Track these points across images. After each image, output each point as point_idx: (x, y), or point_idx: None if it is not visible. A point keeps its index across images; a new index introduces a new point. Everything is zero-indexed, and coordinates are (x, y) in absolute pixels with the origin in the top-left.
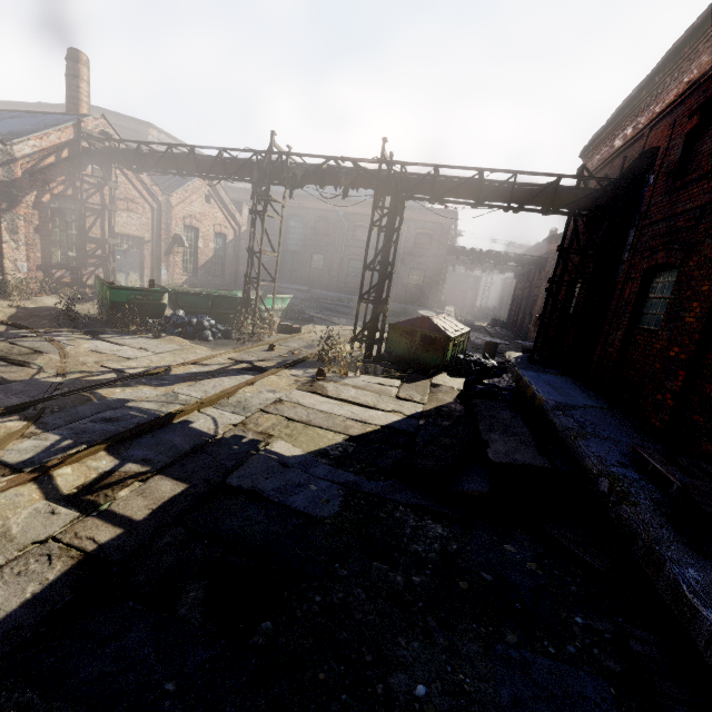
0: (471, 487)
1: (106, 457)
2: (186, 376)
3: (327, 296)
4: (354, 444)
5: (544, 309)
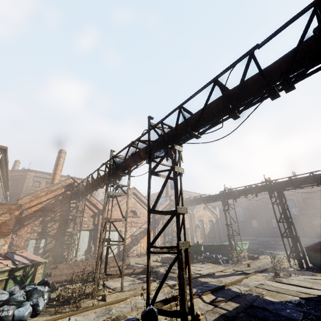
0: None
1: (211, 295)
2: (220, 275)
3: (266, 240)
4: (303, 300)
5: None
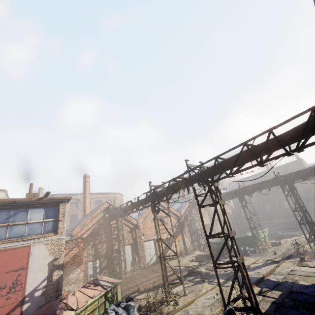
0: None
1: (257, 287)
2: (255, 267)
3: (282, 222)
4: None
5: None
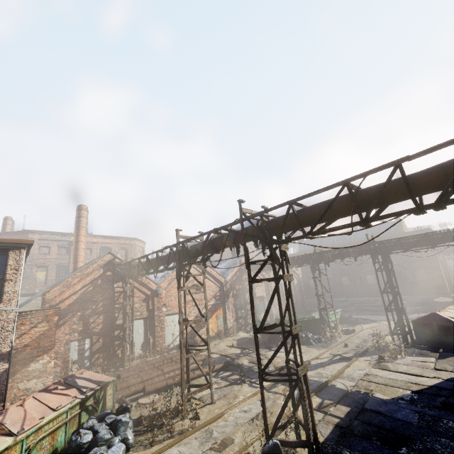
0: None
1: (316, 397)
2: (317, 365)
3: (359, 301)
4: (416, 394)
5: None
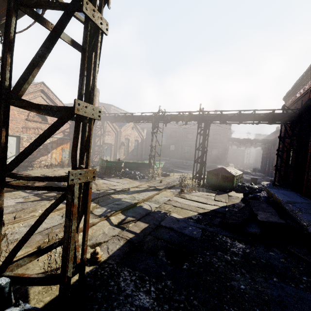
0: (252, 230)
1: (121, 215)
2: (135, 191)
3: (177, 161)
4: (201, 215)
5: (276, 162)
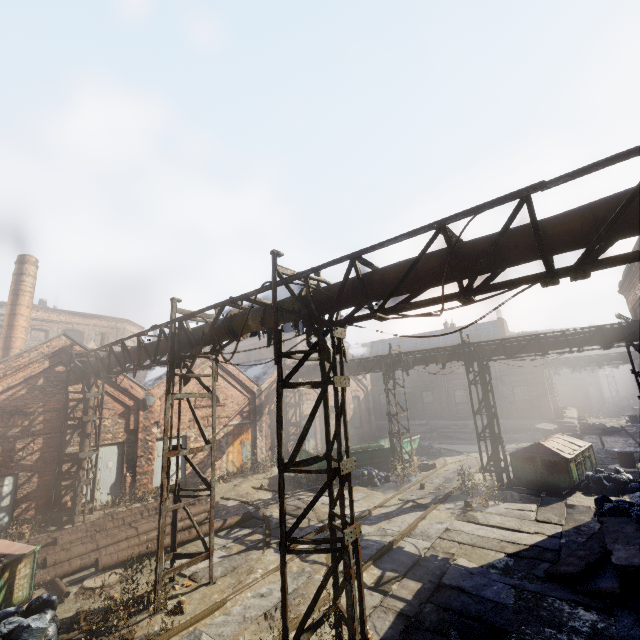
0: (604, 585)
1: (375, 568)
2: (381, 516)
3: (444, 425)
4: (511, 559)
5: None
